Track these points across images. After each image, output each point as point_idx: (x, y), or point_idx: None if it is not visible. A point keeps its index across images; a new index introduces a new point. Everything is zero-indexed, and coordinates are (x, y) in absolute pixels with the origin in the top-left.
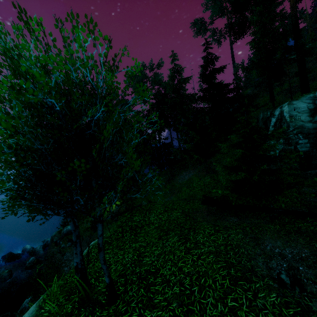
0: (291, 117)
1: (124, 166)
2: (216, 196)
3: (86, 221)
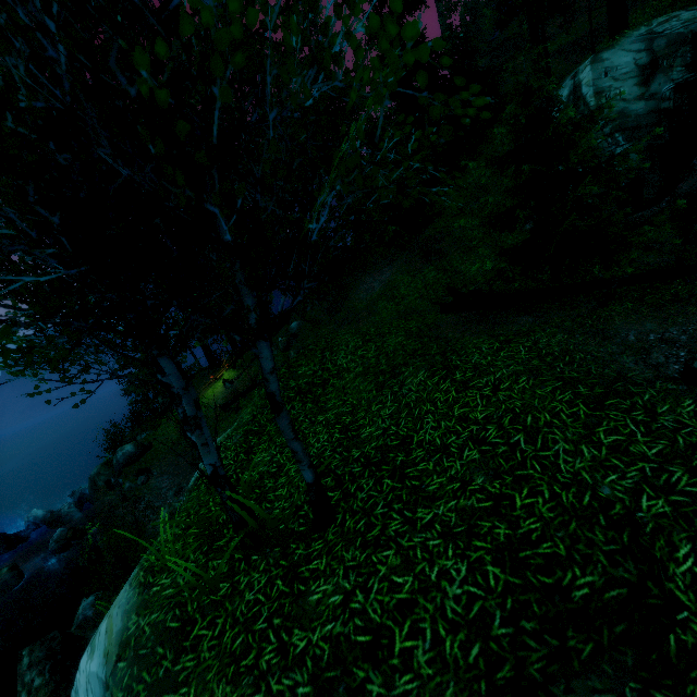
0: (600, 95)
1: (346, 86)
2: (469, 292)
3: (163, 430)
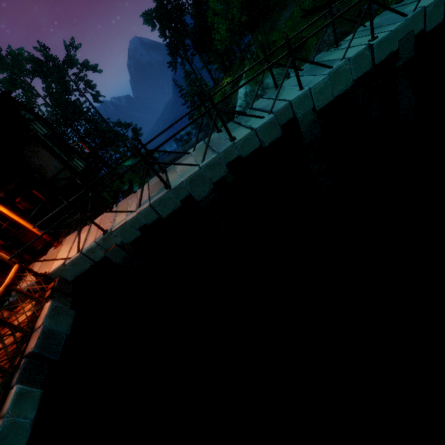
0: None
1: None
2: (310, 9)
3: None
